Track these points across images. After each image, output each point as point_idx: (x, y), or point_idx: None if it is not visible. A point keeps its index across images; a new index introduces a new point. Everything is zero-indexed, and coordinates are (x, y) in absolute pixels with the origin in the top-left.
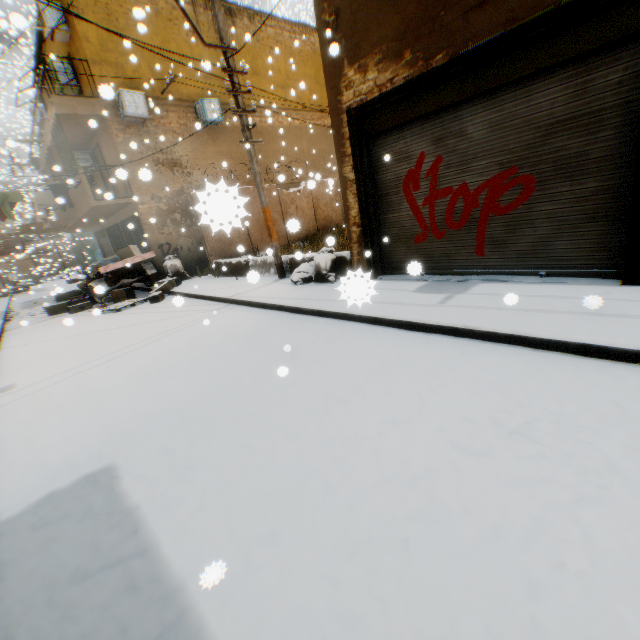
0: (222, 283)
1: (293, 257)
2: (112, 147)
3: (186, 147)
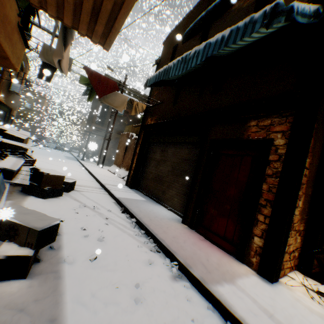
0: None
1: None
2: None
3: None
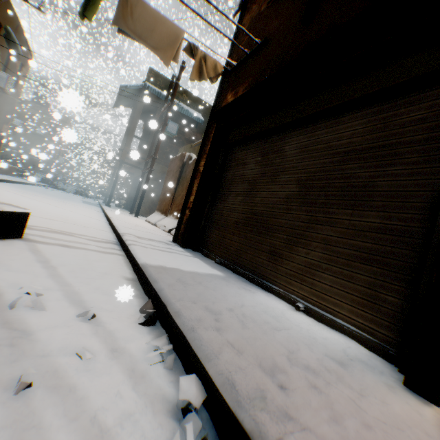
0: None
1: None
2: None
3: None
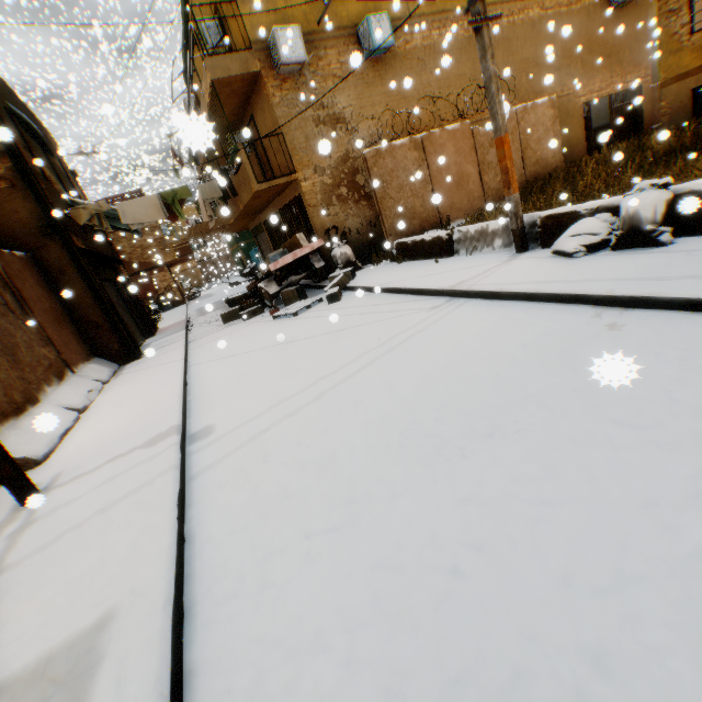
0: (417, 269)
1: (550, 214)
2: (267, 114)
3: (349, 95)
